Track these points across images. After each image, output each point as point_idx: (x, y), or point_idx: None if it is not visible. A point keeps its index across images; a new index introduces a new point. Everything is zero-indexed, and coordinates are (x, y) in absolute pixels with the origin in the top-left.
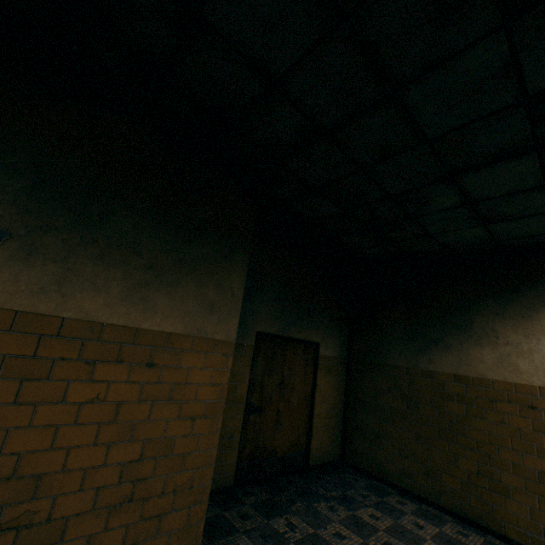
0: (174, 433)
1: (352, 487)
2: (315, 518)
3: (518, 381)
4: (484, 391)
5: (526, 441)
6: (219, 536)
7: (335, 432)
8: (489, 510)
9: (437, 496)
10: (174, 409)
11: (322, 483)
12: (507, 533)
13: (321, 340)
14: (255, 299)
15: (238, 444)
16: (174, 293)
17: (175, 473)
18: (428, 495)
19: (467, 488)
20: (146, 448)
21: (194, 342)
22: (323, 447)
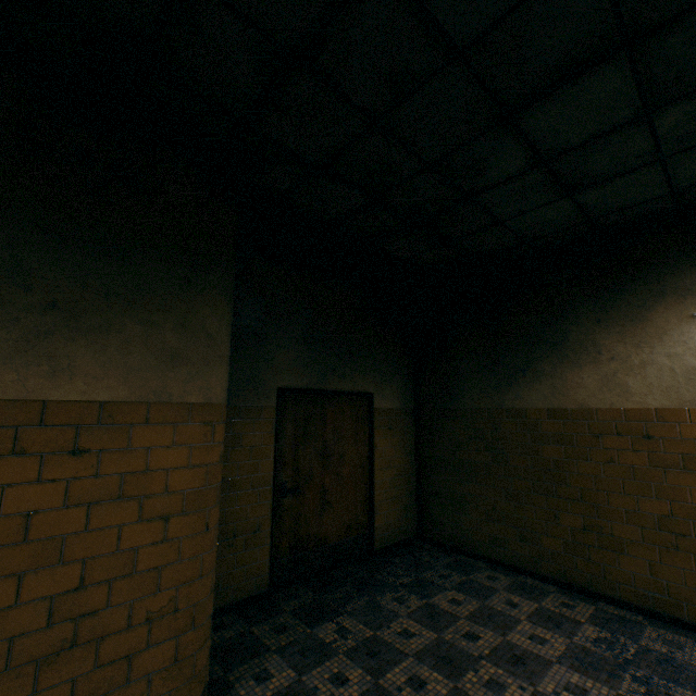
0: (137, 543)
1: (430, 568)
2: (376, 615)
3: (628, 405)
4: (587, 425)
5: (642, 481)
6: (241, 661)
7: (406, 503)
8: (600, 572)
9: (536, 563)
10: (130, 509)
11: (391, 569)
12: (622, 597)
13: (375, 388)
14: (269, 344)
15: (270, 538)
16: (103, 342)
17: (147, 596)
18: (526, 563)
19: (571, 549)
20: (89, 570)
21: (151, 411)
22: (392, 524)
